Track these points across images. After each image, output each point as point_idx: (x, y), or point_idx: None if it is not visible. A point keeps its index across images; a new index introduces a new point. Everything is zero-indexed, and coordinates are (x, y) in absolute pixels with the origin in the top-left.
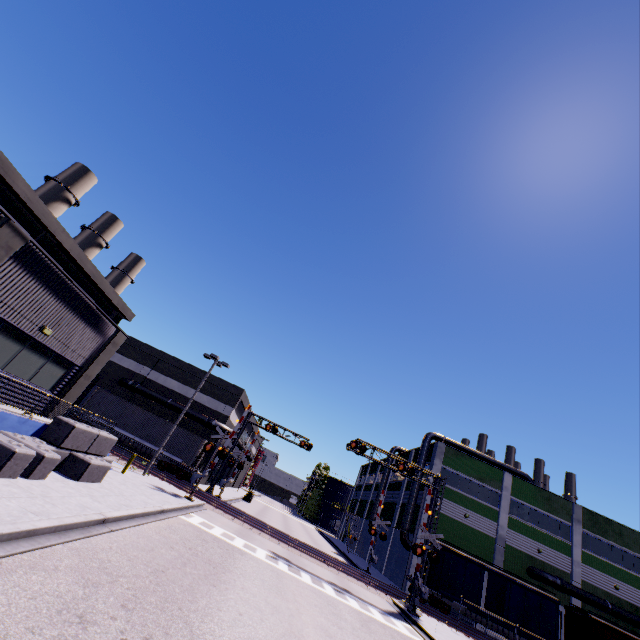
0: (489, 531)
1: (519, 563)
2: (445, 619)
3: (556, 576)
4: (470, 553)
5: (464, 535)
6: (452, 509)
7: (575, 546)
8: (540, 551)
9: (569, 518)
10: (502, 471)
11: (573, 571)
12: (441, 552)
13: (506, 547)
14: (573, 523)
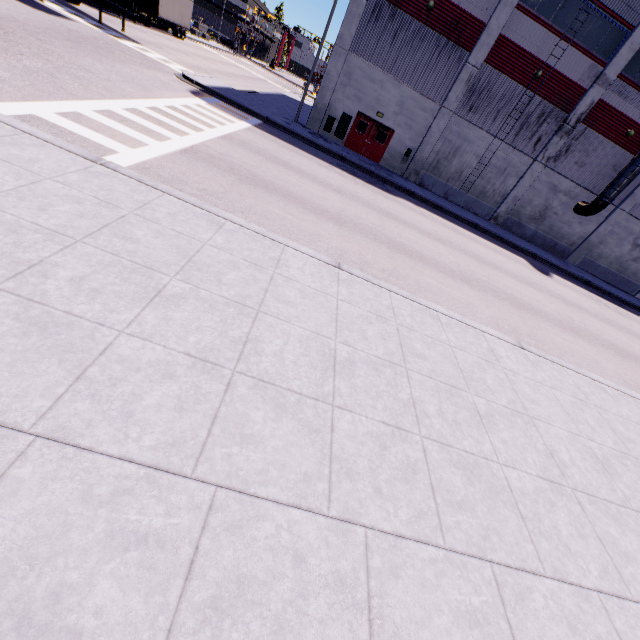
0: None
1: None
2: None
3: None
4: None
5: None
6: None
7: None
8: None
9: None
10: None
11: None
12: None
13: None
14: None
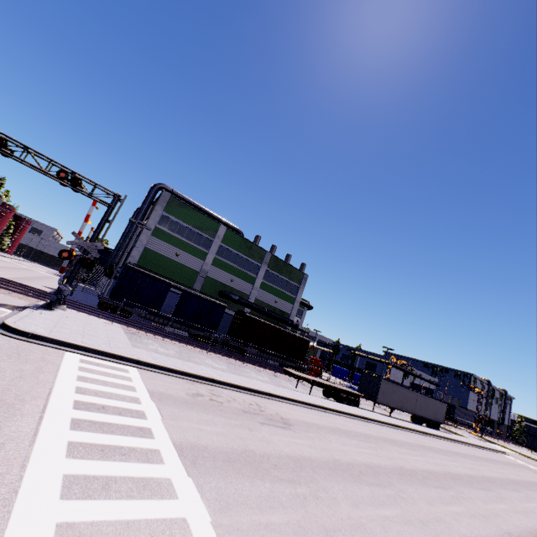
0: (196, 267)
1: (214, 288)
2: (117, 319)
3: (237, 295)
4: (162, 275)
5: (172, 269)
6: (165, 249)
7: (258, 278)
8: (232, 281)
9: (261, 261)
10: (219, 224)
11: (252, 293)
12: (131, 273)
13: (207, 278)
14: (262, 264)
